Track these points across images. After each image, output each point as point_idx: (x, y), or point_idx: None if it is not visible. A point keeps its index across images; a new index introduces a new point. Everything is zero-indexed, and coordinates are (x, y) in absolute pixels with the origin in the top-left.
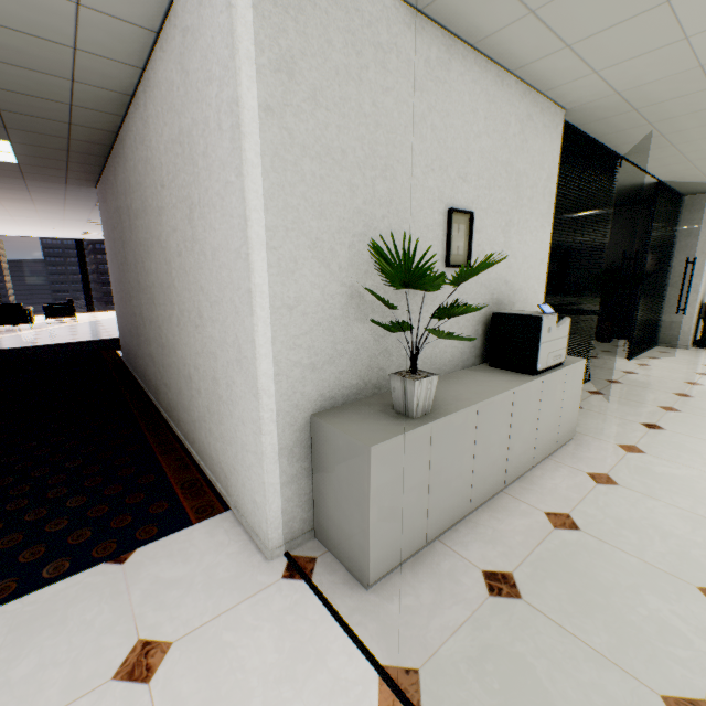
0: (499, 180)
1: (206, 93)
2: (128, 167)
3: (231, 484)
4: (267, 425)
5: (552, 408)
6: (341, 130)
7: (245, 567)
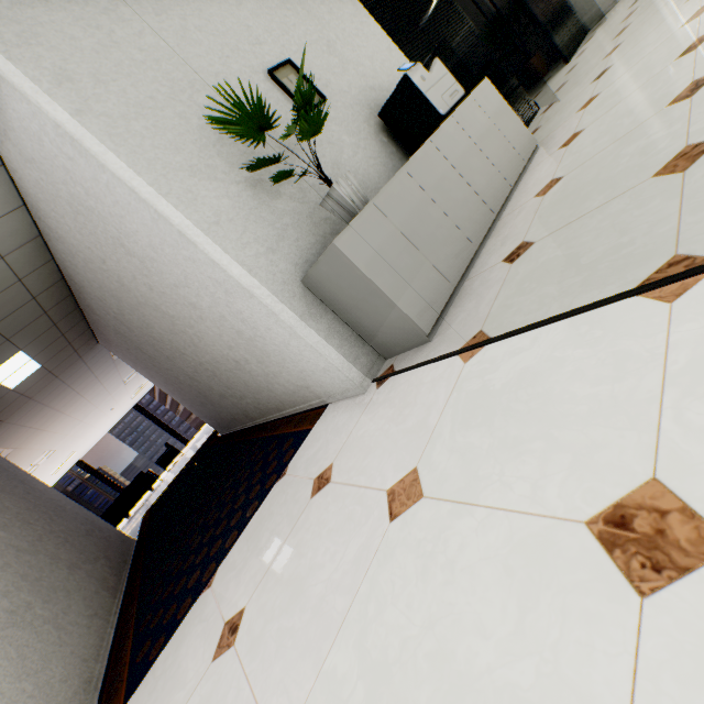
0: (288, 21)
1: (48, 152)
2: (88, 290)
3: (313, 388)
4: (275, 307)
5: (487, 134)
6: (136, 86)
7: (353, 408)
